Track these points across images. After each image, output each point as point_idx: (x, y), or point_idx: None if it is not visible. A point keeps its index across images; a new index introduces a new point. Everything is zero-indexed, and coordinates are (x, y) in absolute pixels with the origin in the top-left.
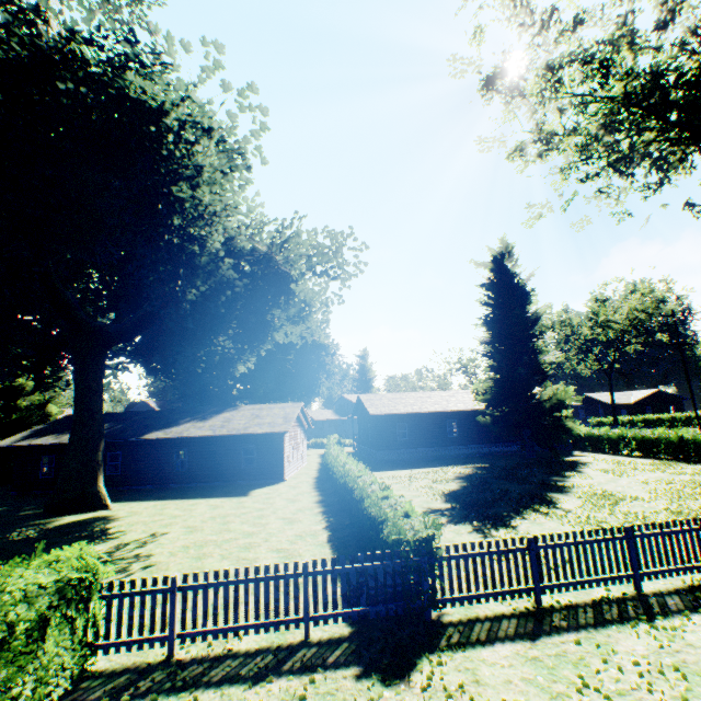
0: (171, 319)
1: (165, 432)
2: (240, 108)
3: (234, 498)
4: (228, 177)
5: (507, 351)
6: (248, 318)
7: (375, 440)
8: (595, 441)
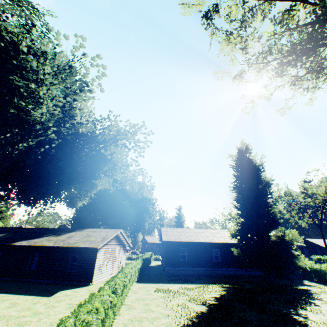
0: (35, 169)
1: (29, 241)
2: (91, 65)
3: (38, 298)
4: (81, 97)
5: (249, 204)
6: (86, 173)
7: (165, 259)
8: (319, 274)
